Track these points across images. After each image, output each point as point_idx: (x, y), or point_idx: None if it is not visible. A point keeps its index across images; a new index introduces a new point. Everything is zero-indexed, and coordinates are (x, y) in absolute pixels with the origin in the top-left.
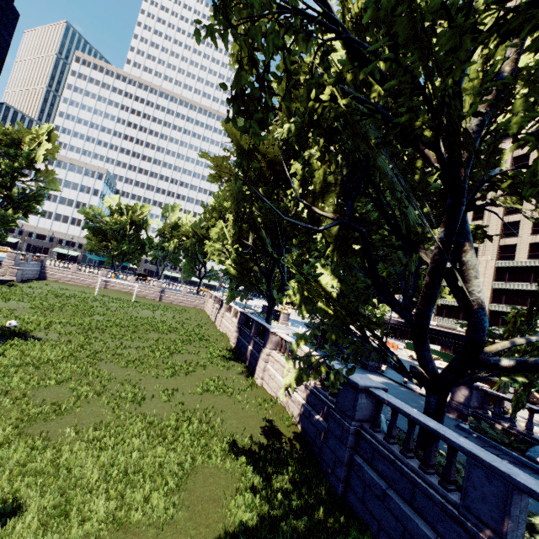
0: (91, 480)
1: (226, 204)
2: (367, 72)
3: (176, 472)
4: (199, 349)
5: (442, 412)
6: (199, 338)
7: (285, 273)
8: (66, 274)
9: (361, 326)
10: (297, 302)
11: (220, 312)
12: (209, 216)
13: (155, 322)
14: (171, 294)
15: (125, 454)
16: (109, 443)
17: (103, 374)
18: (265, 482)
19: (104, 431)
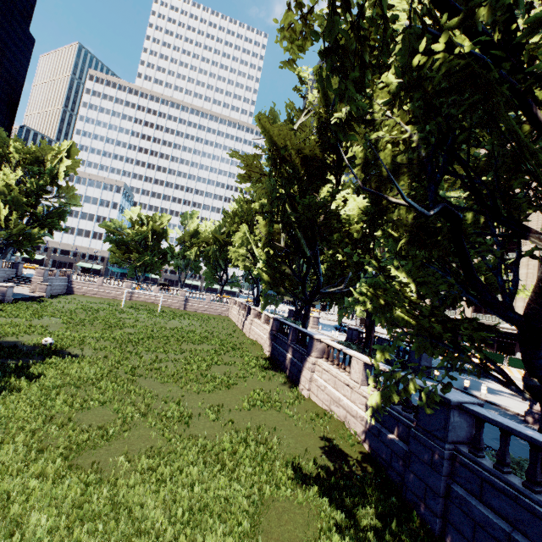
0: (156, 524)
1: (255, 205)
2: (506, 0)
3: (245, 509)
4: (234, 359)
5: None
6: (231, 348)
7: (320, 275)
8: (92, 287)
9: (450, 331)
10: (370, 306)
11: (247, 318)
12: (231, 221)
13: (185, 332)
14: (195, 302)
15: (184, 487)
16: (165, 473)
17: (144, 391)
18: (350, 520)
19: (158, 459)
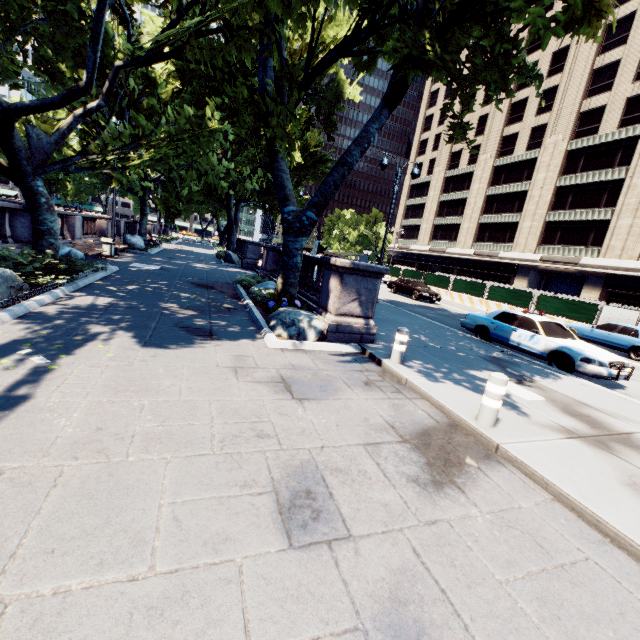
0: None
1: None
2: None
3: None
4: None
5: (34, 205)
6: None
7: None
8: None
9: None
10: None
11: None
12: None
13: None
14: None
15: None
16: None
17: None
18: None
19: None
